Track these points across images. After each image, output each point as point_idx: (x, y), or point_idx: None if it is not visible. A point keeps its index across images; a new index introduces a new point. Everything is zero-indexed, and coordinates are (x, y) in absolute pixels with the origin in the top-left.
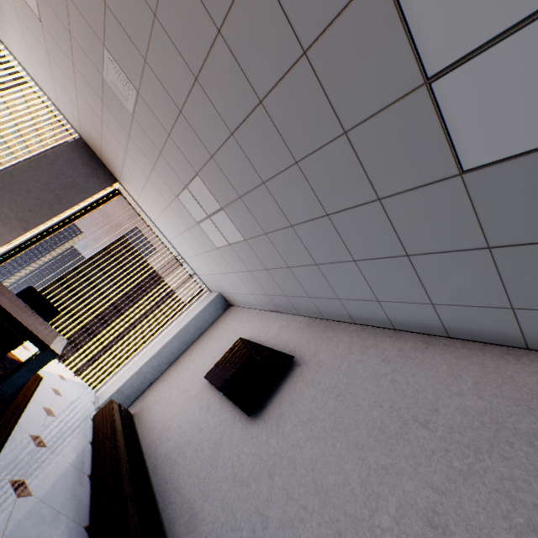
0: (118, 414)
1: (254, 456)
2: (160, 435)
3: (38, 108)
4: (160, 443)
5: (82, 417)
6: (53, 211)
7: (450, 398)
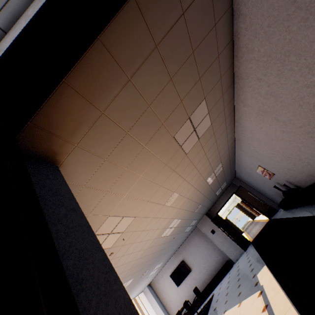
0: None
1: (197, 269)
2: (188, 299)
3: None
4: (190, 298)
5: None
6: None
7: (196, 240)
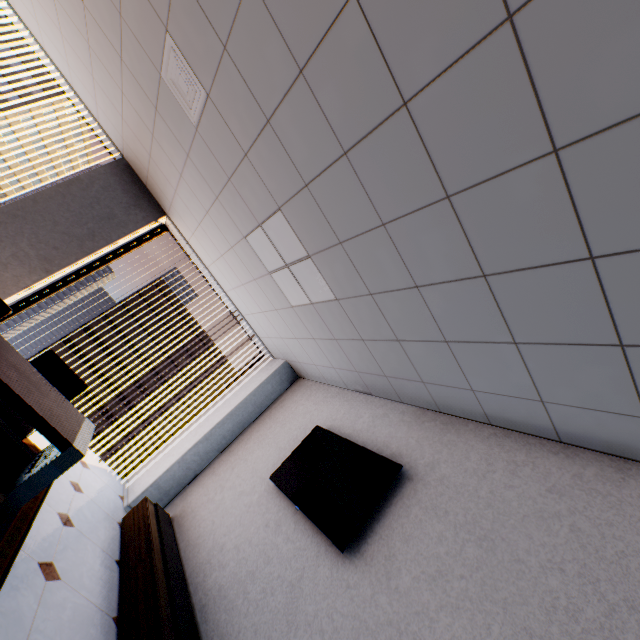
0: (155, 521)
1: (354, 619)
2: (211, 556)
3: (70, 125)
4: (210, 570)
5: (108, 522)
6: (83, 249)
7: None
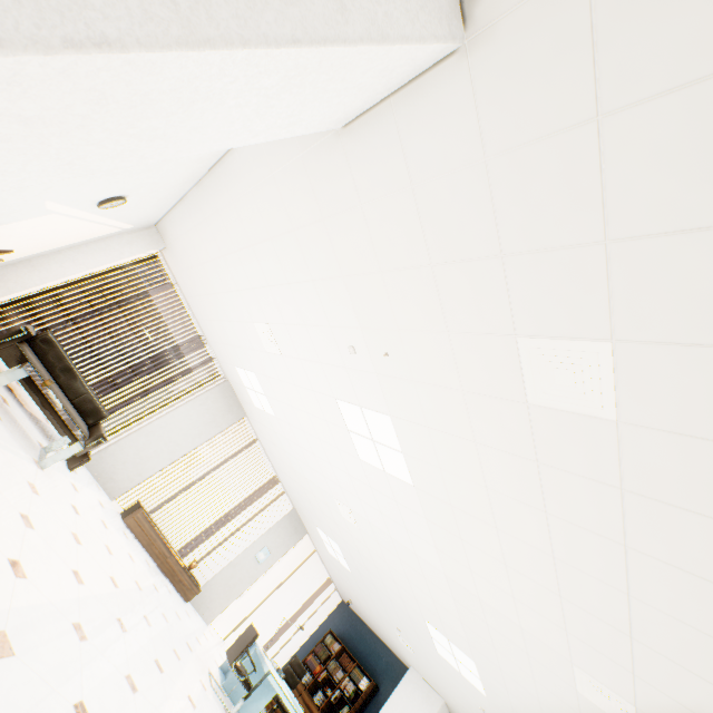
0: None
1: None
2: None
3: None
4: None
5: None
6: None
7: None
